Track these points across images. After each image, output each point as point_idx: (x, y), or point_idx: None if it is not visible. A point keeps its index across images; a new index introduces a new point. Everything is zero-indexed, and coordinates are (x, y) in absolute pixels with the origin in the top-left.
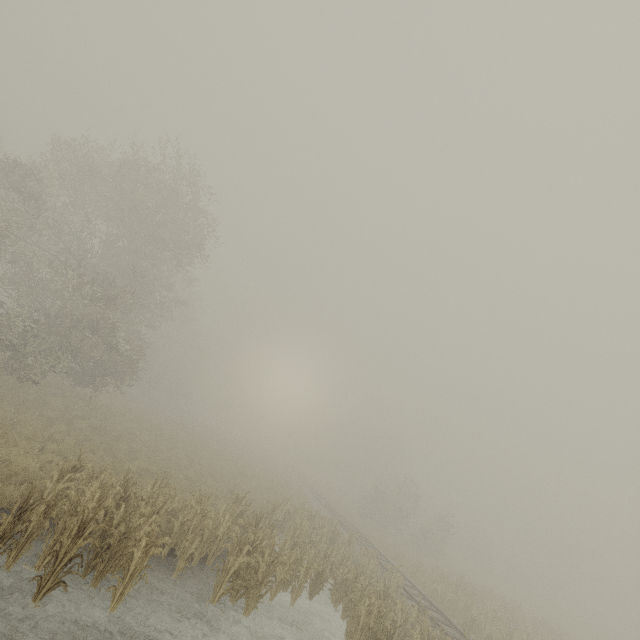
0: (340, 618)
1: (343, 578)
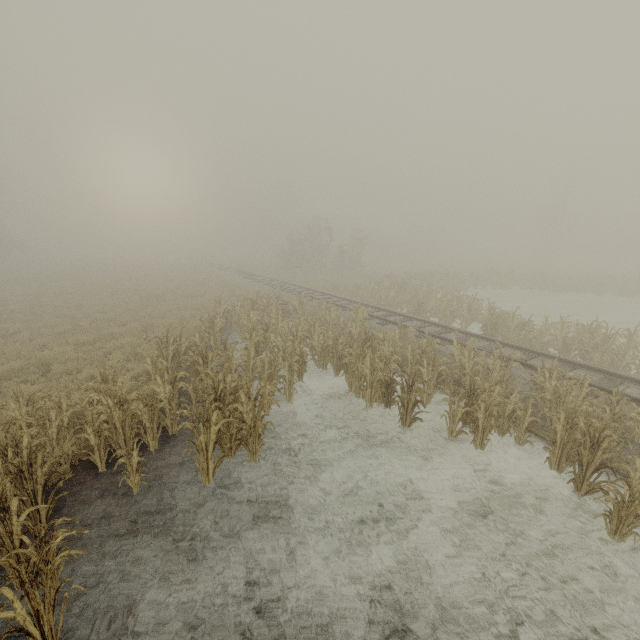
0: (334, 377)
1: (322, 345)
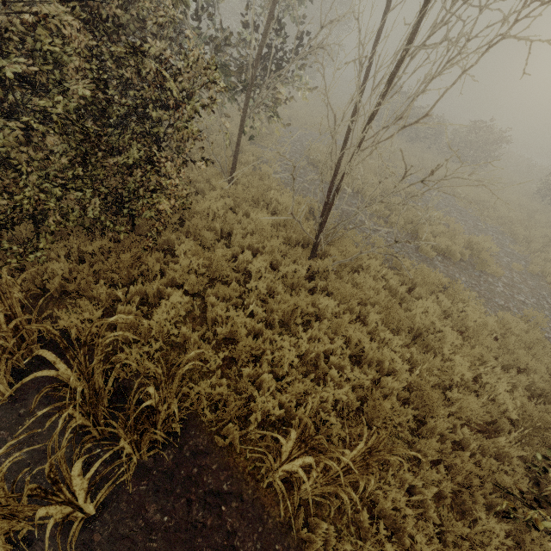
0: None
1: None
